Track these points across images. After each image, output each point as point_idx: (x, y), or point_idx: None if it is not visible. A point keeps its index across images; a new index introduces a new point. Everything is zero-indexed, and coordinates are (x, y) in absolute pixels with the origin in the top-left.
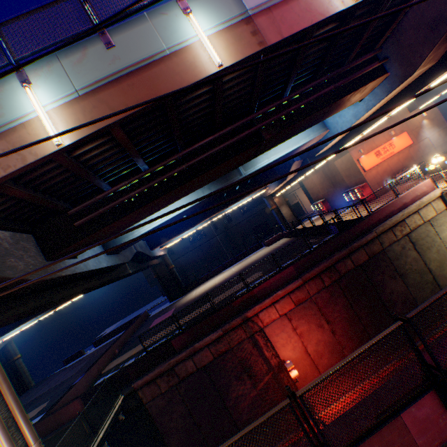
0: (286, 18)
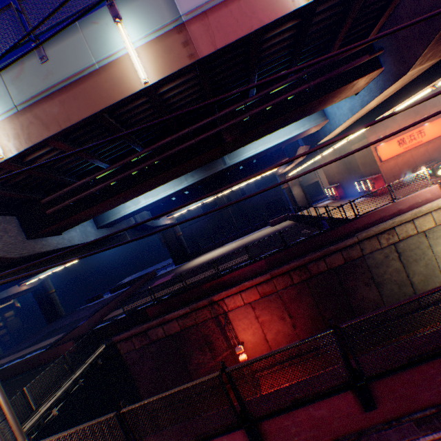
0: (223, 24)
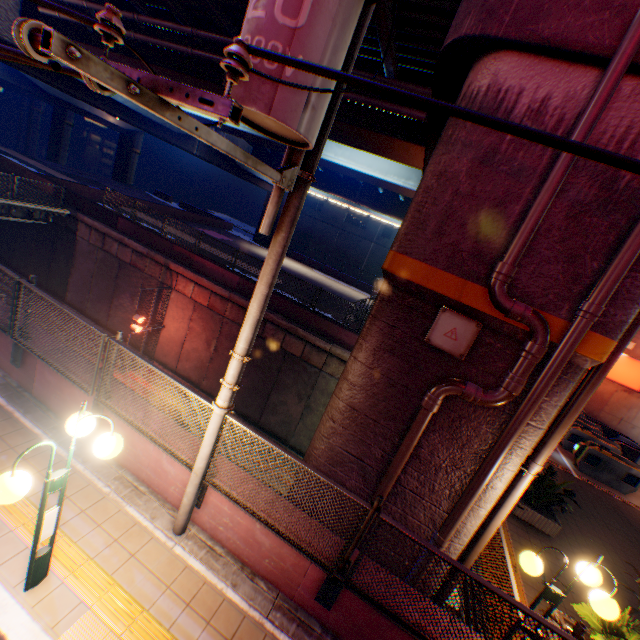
0: None
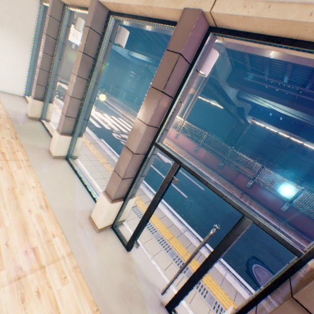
0: None
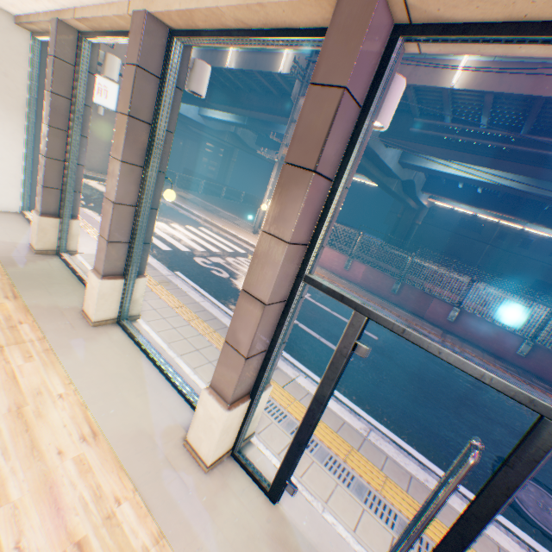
0: None
